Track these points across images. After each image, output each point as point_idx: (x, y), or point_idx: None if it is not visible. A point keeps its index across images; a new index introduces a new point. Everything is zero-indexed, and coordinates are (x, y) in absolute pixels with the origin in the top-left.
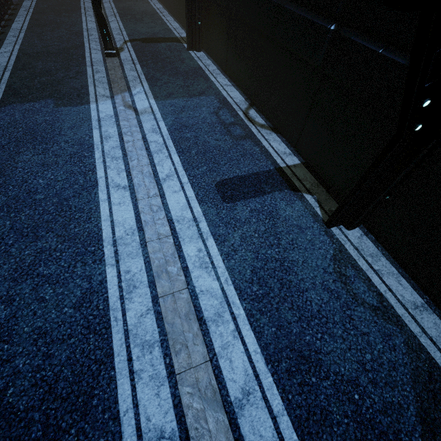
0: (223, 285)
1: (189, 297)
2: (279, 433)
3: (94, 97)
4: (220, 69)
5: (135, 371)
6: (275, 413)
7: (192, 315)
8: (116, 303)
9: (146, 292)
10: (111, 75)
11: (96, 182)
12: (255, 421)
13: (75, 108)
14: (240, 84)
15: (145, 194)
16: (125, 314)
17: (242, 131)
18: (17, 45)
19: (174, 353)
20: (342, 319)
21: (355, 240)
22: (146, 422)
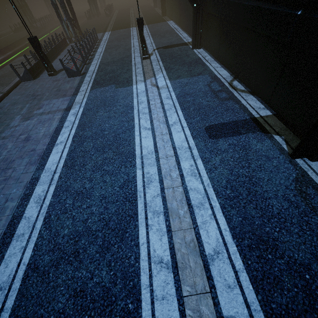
0: (205, 187)
1: (182, 191)
2: (239, 281)
3: (135, 82)
4: (214, 57)
5: (149, 224)
6: (236, 269)
7: (184, 201)
8: (141, 188)
9: (157, 185)
10: (145, 69)
11: (134, 126)
12: (221, 270)
13: (125, 88)
14: (227, 65)
15: (160, 132)
16: (145, 195)
17: (226, 95)
18: (99, 60)
19: (172, 219)
20: (299, 222)
21: (317, 169)
22: (153, 252)
